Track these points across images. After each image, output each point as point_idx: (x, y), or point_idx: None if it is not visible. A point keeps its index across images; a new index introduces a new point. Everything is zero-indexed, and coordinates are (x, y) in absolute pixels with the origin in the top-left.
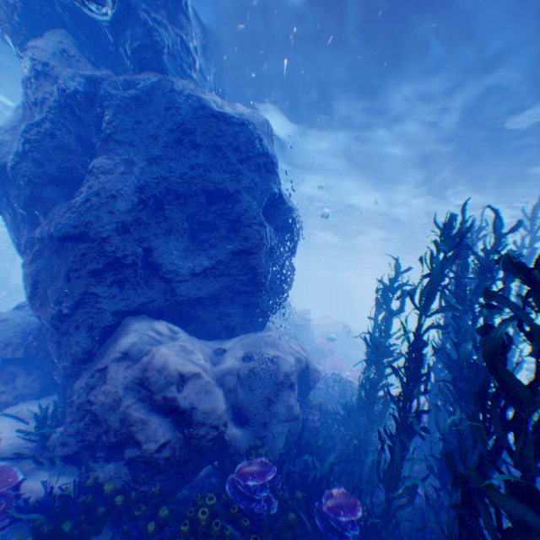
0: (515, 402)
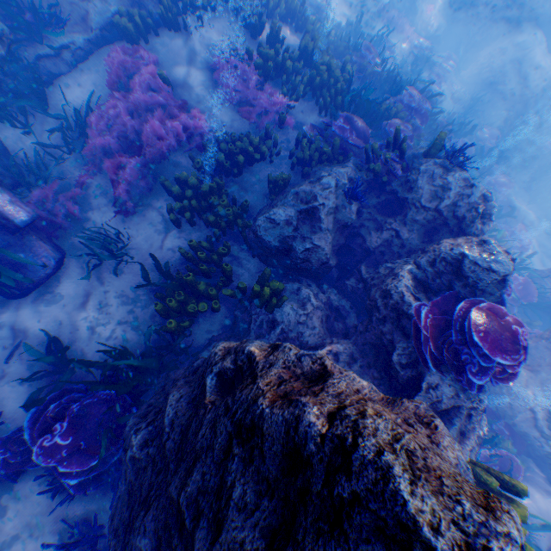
0: None
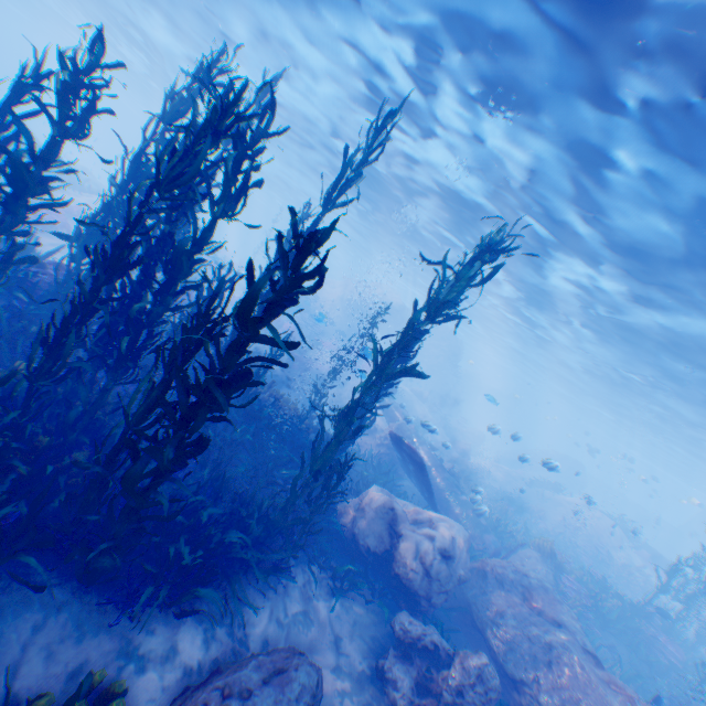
0: (243, 329)
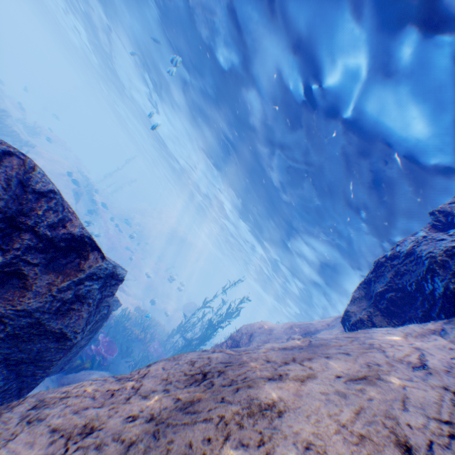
0: None
